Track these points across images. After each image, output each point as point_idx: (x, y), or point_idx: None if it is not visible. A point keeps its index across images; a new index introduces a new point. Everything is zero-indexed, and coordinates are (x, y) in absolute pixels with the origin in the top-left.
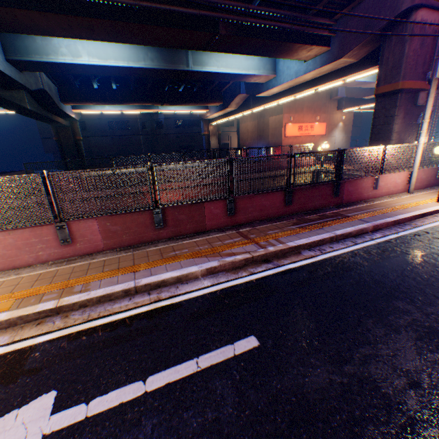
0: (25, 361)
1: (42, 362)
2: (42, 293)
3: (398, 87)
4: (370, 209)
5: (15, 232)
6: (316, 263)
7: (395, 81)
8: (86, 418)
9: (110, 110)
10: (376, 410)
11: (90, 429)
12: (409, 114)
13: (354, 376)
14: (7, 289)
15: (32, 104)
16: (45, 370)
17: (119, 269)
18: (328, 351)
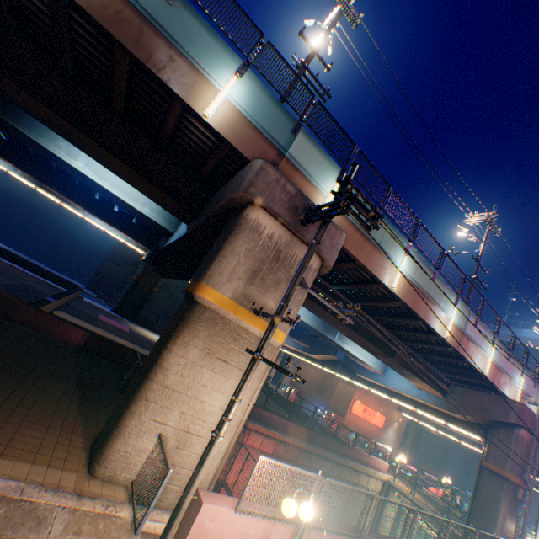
0: None
1: None
2: None
3: (505, 473)
4: None
5: (332, 533)
6: None
7: (503, 467)
8: None
9: None
10: None
11: None
12: (511, 501)
13: None
14: None
15: None
16: None
17: None
18: None
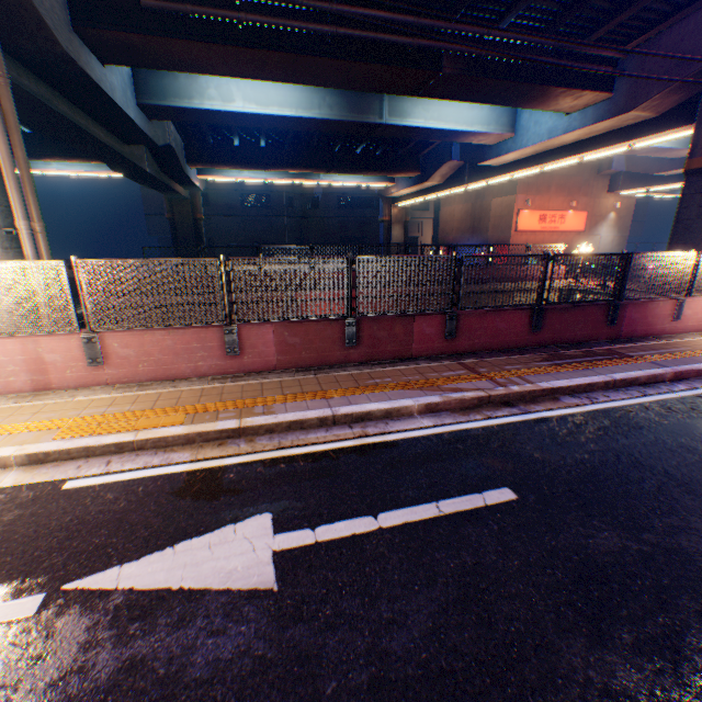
0: (221, 481)
1: (242, 484)
2: (216, 411)
3: None
4: (666, 349)
5: (176, 332)
6: (585, 413)
7: None
8: (317, 542)
9: (249, 178)
10: (692, 582)
11: (326, 553)
12: None
13: (658, 546)
14: (169, 401)
15: (152, 165)
16: (249, 492)
17: (303, 393)
18: (616, 516)
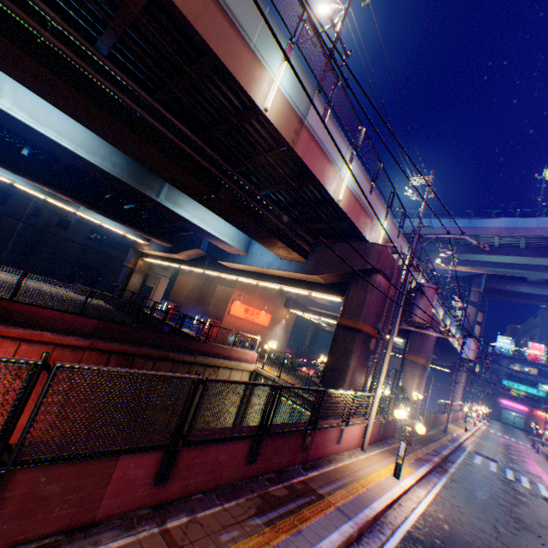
0: None
1: None
2: None
3: (359, 326)
4: (340, 480)
5: None
6: None
7: (357, 320)
8: None
9: None
10: None
11: None
12: (363, 354)
13: None
14: None
15: None
16: None
17: None
18: None
